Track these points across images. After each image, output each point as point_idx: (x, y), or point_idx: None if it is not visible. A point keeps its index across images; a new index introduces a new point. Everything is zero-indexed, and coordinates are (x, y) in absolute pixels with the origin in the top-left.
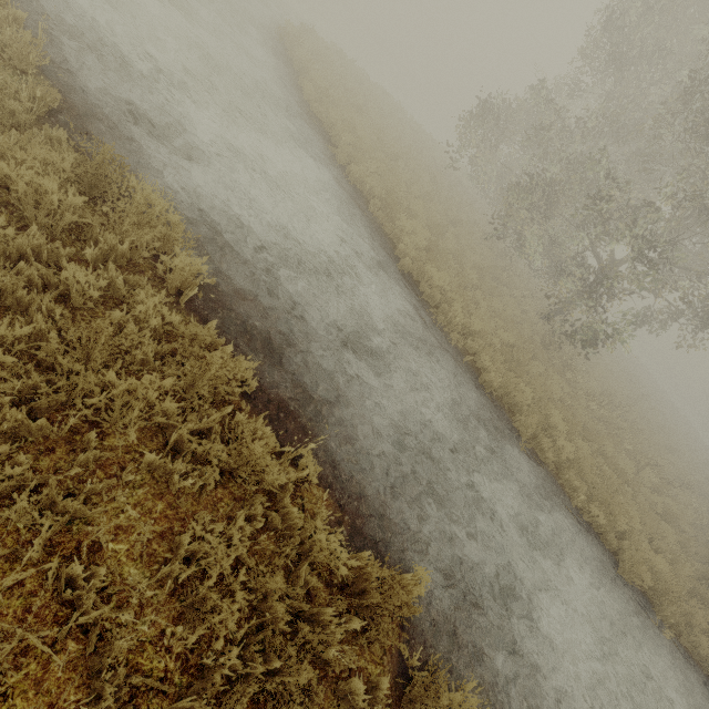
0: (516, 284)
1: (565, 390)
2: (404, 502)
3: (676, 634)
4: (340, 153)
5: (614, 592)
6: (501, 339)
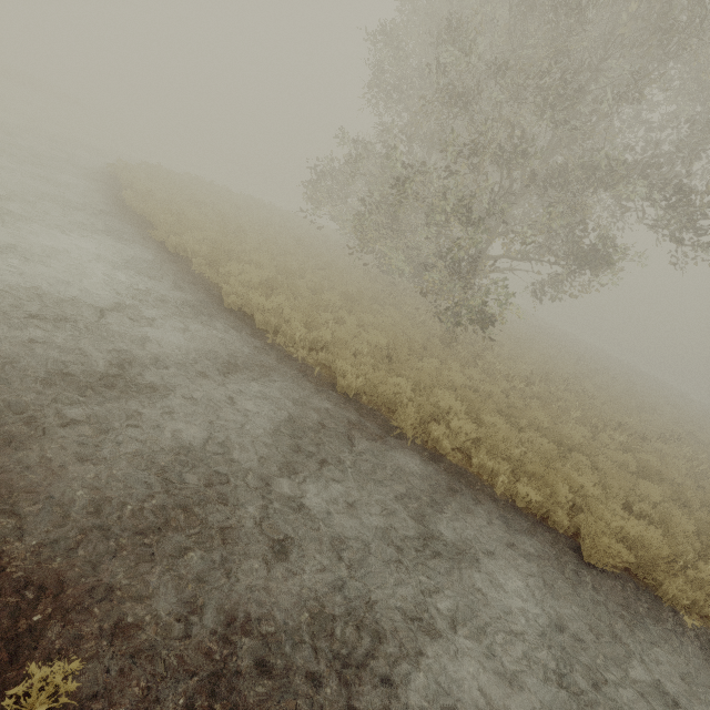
0: (406, 301)
1: (475, 377)
2: (115, 560)
3: (704, 619)
4: (154, 230)
5: (582, 589)
6: (380, 347)
